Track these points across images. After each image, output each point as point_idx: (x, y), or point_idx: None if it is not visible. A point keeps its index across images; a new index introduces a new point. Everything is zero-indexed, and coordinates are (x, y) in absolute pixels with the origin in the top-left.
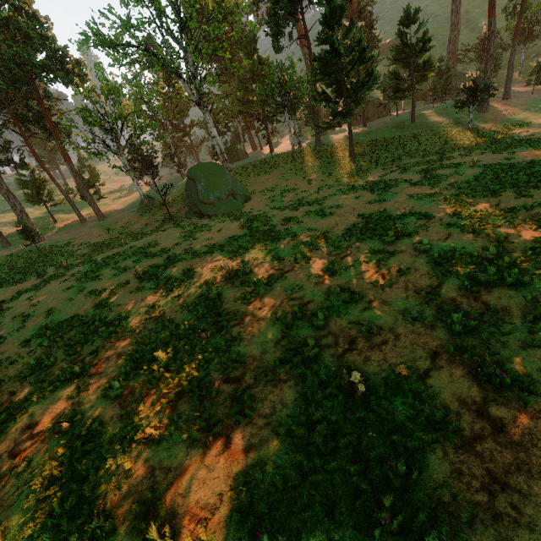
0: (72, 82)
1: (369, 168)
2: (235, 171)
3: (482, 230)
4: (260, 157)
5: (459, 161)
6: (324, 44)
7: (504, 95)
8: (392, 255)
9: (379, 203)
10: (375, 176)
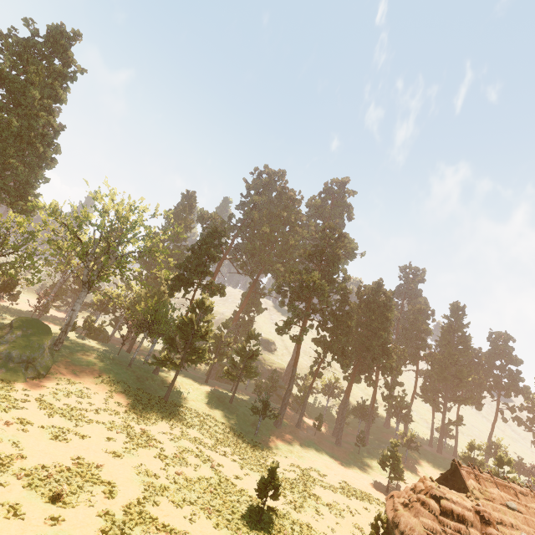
0: (14, 208)
1: (163, 418)
2: (69, 345)
3: (113, 534)
4: (109, 349)
5: (215, 456)
6: (192, 313)
7: (297, 424)
8: (11, 518)
9: (112, 456)
10: (156, 428)
